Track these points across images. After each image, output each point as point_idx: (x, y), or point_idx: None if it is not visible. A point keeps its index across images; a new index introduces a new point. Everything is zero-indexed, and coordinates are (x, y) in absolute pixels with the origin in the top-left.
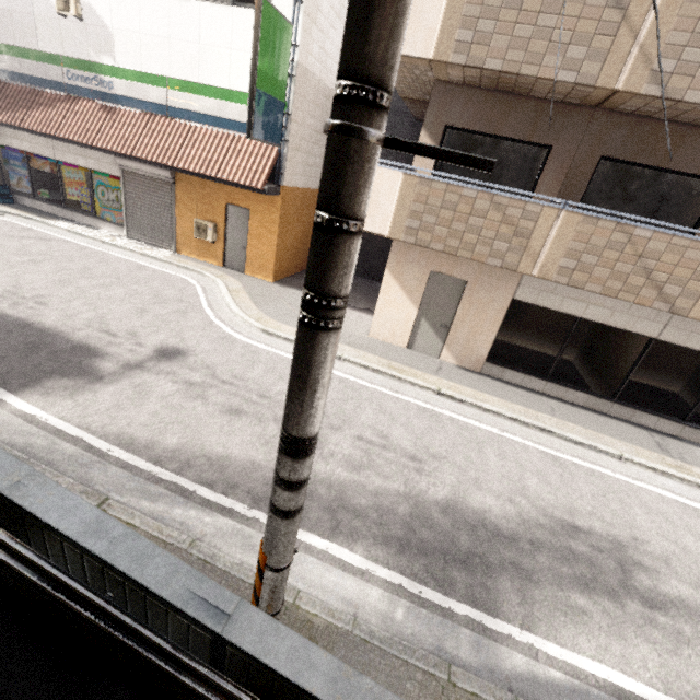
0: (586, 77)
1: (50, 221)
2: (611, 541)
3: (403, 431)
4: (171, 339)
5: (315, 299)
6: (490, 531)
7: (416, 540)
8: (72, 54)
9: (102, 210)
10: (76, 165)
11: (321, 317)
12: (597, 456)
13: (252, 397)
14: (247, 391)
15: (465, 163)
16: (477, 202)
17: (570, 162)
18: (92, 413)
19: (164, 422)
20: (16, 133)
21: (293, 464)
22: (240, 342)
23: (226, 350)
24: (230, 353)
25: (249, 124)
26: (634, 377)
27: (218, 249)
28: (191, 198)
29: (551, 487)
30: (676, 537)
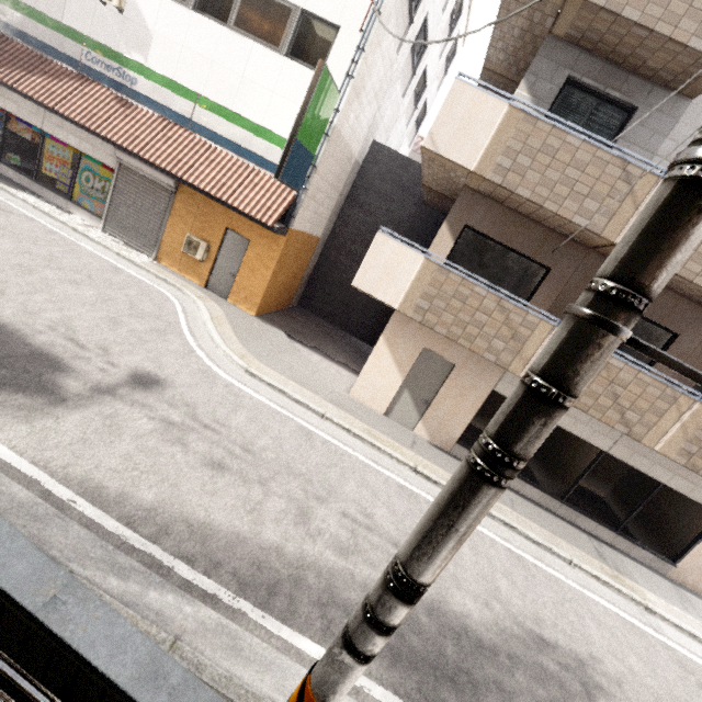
0: (595, 226)
1: (14, 190)
2: (574, 659)
3: (385, 511)
4: (147, 363)
5: (507, 458)
6: (472, 640)
7: (406, 649)
8: (100, 38)
9: (81, 195)
10: (65, 143)
11: (505, 476)
12: (552, 558)
13: (235, 450)
14: (230, 441)
15: (687, 375)
16: (485, 301)
17: (563, 286)
18: (52, 447)
19: (138, 470)
20: (3, 90)
21: (403, 609)
22: (222, 380)
23: (208, 387)
24: (211, 392)
25: (281, 167)
26: (583, 483)
27: (204, 269)
28: (190, 212)
29: (519, 590)
30: (623, 656)
